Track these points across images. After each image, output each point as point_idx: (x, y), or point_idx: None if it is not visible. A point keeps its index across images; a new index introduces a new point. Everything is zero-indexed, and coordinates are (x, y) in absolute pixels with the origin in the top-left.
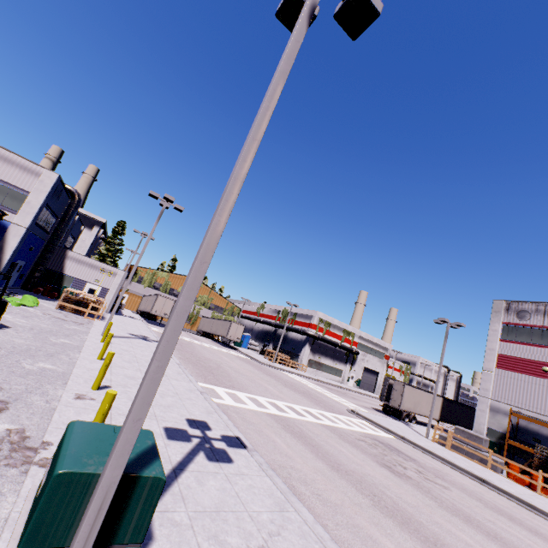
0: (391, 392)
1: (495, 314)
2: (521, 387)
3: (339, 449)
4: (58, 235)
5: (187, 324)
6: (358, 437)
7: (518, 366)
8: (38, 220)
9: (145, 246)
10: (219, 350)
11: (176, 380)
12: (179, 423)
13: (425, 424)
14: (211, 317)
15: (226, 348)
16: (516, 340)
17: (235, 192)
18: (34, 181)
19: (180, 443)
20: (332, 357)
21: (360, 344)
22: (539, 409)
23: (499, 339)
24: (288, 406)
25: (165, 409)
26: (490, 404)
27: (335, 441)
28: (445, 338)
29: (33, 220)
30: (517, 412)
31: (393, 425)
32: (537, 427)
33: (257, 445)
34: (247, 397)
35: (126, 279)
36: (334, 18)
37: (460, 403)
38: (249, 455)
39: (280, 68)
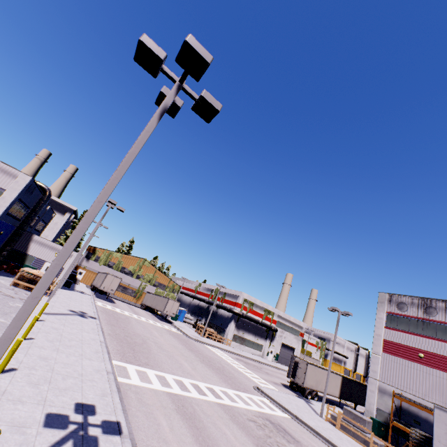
0: (297, 370)
1: (380, 304)
2: (403, 371)
3: (223, 432)
4: (27, 222)
5: (133, 298)
6: (250, 417)
7: (399, 352)
8: (11, 211)
9: (88, 238)
10: (153, 324)
11: (89, 360)
12: (65, 408)
13: (329, 400)
14: (154, 292)
15: (161, 322)
16: (397, 328)
17: (75, 241)
18: (11, 182)
19: (53, 431)
20: (254, 333)
21: (278, 322)
22: (417, 392)
23: (384, 326)
24: (194, 384)
25: (60, 393)
26: (378, 385)
27: (223, 422)
28: (337, 324)
29: (5, 211)
30: (399, 394)
31: (292, 403)
32: (416, 410)
33: (139, 429)
34: (155, 375)
35: (85, 258)
36: (192, 109)
37: (358, 382)
38: (119, 443)
39: (130, 150)
